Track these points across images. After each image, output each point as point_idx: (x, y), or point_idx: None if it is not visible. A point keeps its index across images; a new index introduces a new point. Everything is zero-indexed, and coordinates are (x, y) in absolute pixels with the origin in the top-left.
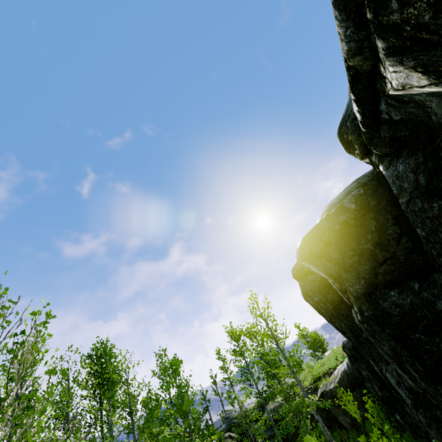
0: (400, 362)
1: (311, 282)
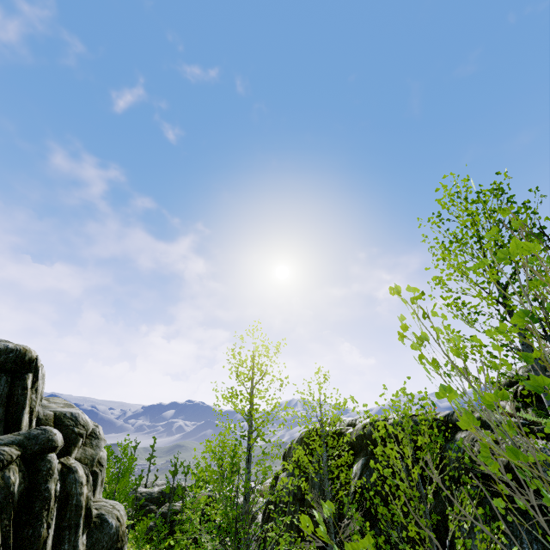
0: None
1: None
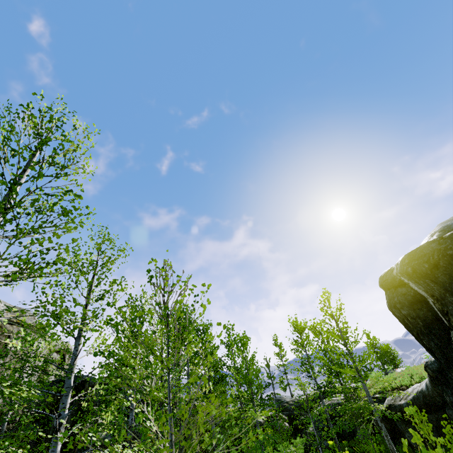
0: None
1: (402, 294)
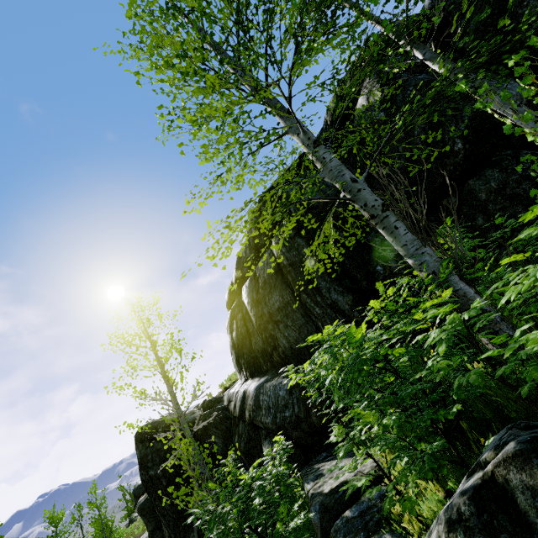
0: None
1: None
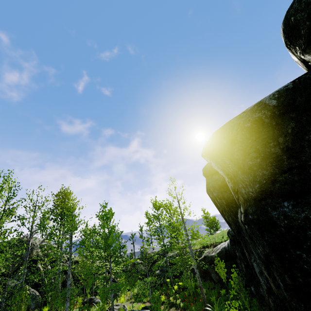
0: (269, 268)
1: (215, 180)
